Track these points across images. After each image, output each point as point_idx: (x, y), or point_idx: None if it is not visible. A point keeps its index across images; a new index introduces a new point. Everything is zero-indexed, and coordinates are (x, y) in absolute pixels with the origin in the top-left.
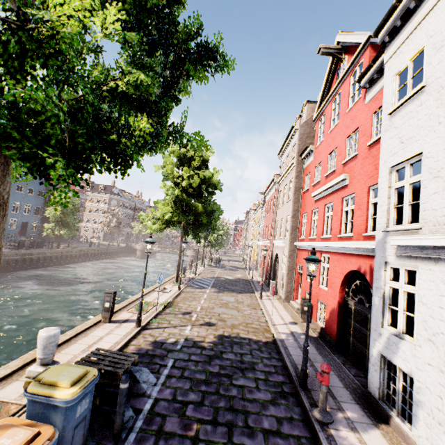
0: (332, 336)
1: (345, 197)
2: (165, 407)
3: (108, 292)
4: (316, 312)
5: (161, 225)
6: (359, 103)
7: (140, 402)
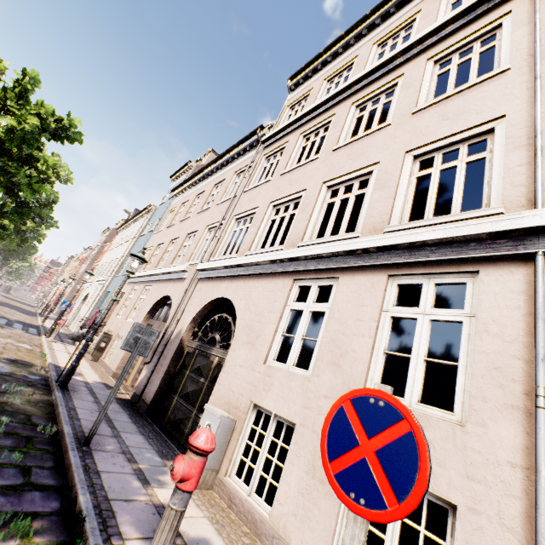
0: None
1: None
2: None
3: None
4: None
5: None
6: None
7: None
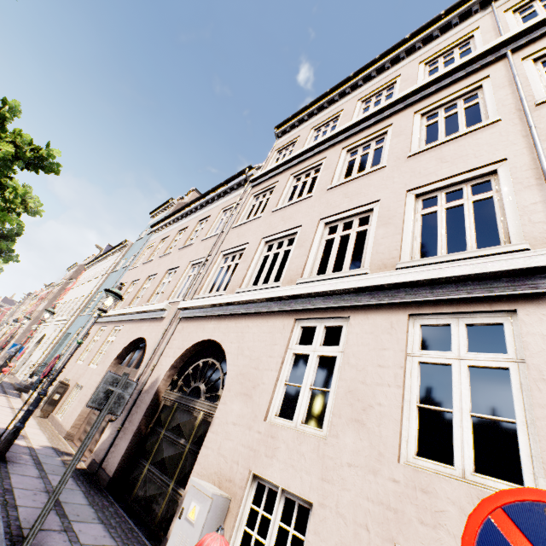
0: None
1: None
2: None
3: None
4: None
5: None
6: None
7: None
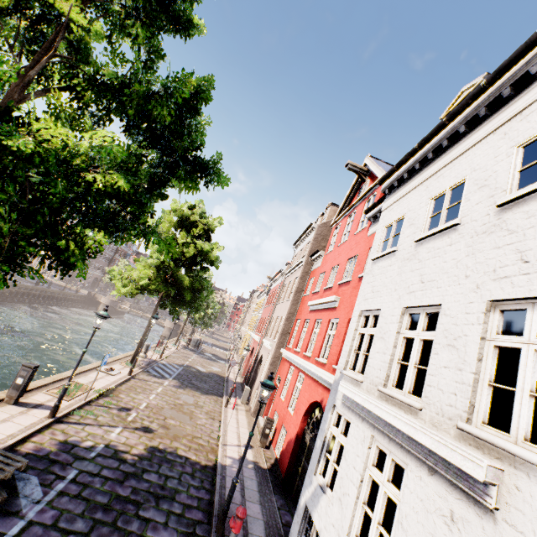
0: (282, 472)
1: (332, 319)
2: (38, 535)
3: (27, 365)
4: (277, 438)
5: (134, 290)
6: (364, 231)
7: (6, 524)
